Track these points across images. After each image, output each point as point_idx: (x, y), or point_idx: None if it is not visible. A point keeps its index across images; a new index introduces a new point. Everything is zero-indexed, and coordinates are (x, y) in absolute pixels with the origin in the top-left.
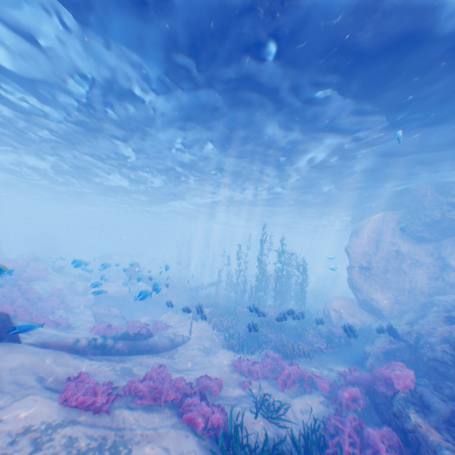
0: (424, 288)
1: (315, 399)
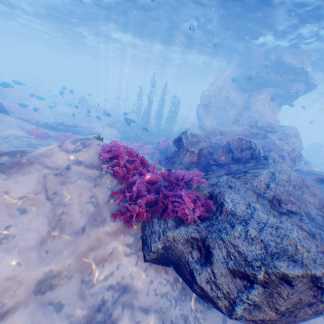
0: (231, 120)
1: None
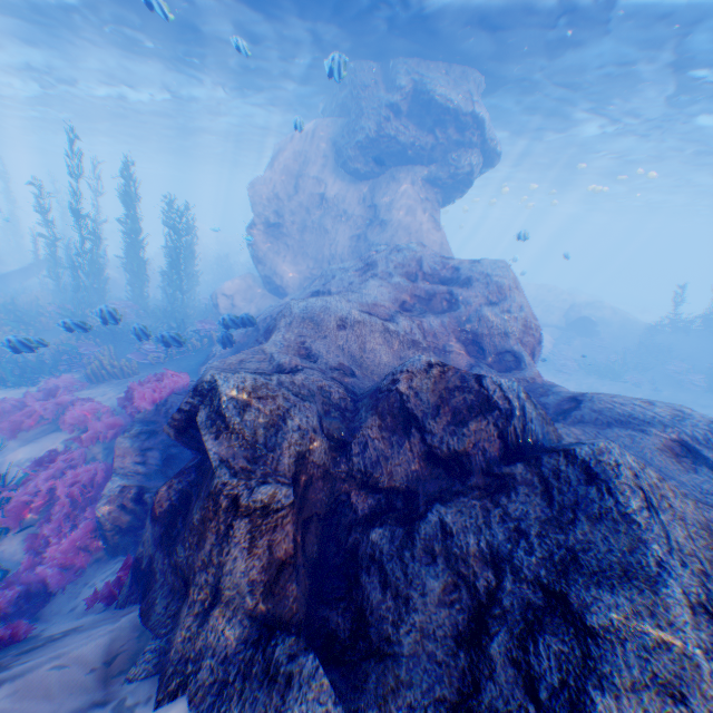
0: (344, 254)
1: (61, 440)
